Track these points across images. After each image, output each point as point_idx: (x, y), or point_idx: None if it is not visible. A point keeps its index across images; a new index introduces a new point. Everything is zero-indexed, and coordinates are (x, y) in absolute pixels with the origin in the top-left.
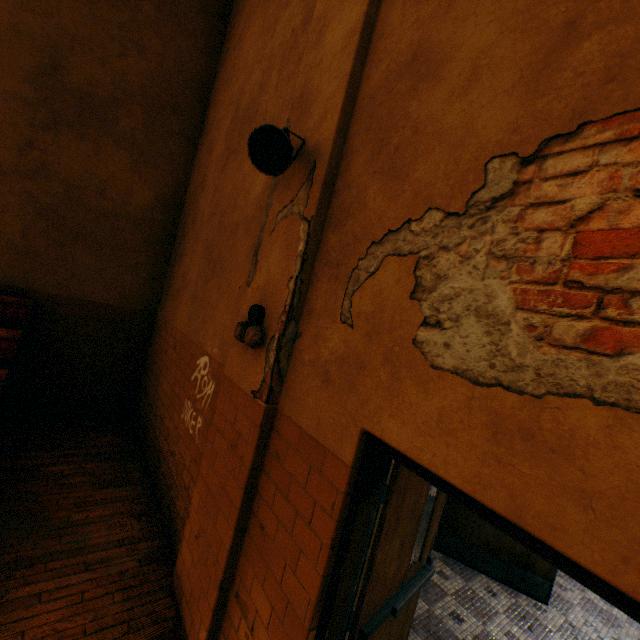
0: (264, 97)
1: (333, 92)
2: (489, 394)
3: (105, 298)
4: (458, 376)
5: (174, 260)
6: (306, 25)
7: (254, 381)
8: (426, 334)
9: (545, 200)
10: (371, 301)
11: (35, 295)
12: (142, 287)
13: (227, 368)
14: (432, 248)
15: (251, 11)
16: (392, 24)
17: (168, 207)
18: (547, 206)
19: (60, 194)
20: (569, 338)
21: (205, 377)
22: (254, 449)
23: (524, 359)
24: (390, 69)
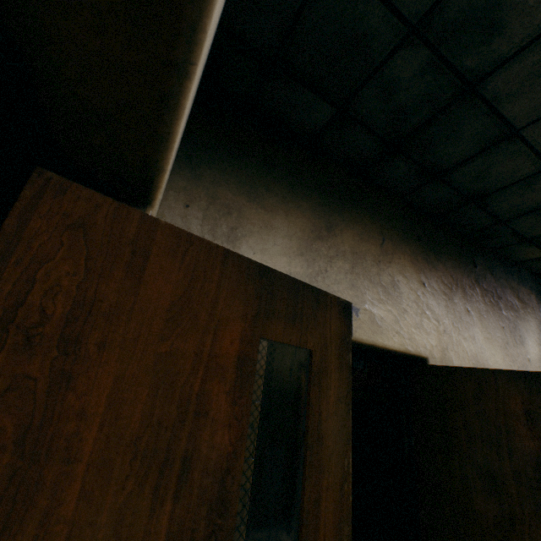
0: None
1: None
2: None
3: None
4: None
5: None
6: None
7: None
8: None
9: None
10: None
11: None
12: None
13: None
14: None
15: None
16: None
17: None
18: None
19: None
20: None
21: None
22: None
23: None
24: None
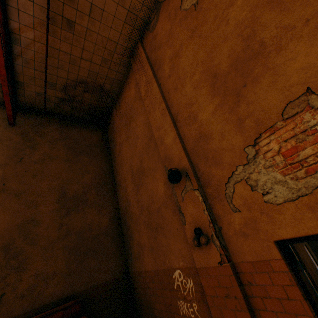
0: (144, 163)
1: (179, 153)
2: (299, 200)
3: (105, 278)
4: (287, 202)
5: (127, 241)
6: (151, 140)
7: (215, 258)
8: (266, 197)
9: (266, 151)
10: (240, 199)
11: (77, 295)
12: (118, 262)
13: (197, 264)
14: (247, 175)
15: (120, 143)
16: (186, 132)
17: (115, 220)
18: (268, 152)
19: (76, 238)
20: (303, 175)
21: (183, 280)
22: (238, 287)
23: (298, 186)
24: (194, 141)
